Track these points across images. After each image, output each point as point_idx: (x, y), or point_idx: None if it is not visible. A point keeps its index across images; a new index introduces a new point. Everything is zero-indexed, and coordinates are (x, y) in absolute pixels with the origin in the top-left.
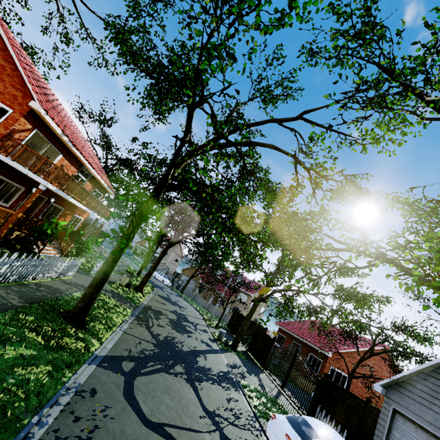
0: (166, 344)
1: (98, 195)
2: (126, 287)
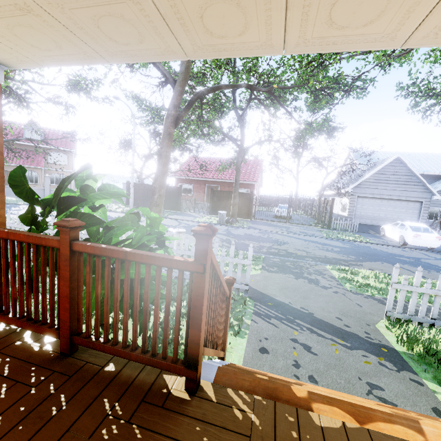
0: (362, 256)
1: None
2: None
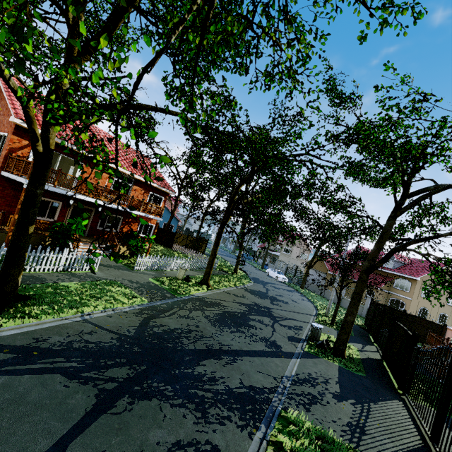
0: (154, 338)
1: (158, 198)
2: (183, 280)
